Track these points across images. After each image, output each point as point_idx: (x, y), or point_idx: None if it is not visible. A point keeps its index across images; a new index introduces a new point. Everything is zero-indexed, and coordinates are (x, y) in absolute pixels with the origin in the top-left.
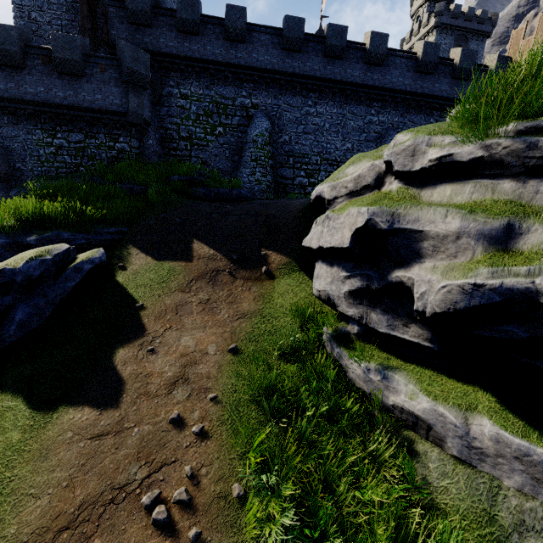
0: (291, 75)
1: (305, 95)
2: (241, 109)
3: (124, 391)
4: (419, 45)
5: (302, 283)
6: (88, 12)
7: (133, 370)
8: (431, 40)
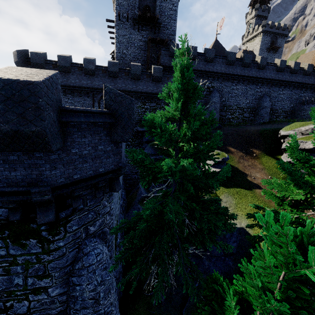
0: (228, 74)
1: (232, 81)
2: (207, 88)
3: (260, 186)
4: (278, 60)
5: (270, 159)
6: (145, 49)
7: (256, 182)
8: (259, 38)
